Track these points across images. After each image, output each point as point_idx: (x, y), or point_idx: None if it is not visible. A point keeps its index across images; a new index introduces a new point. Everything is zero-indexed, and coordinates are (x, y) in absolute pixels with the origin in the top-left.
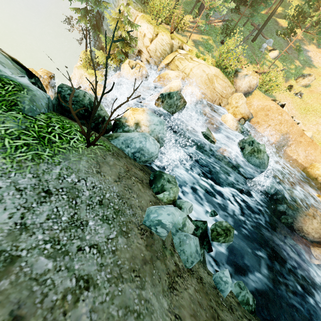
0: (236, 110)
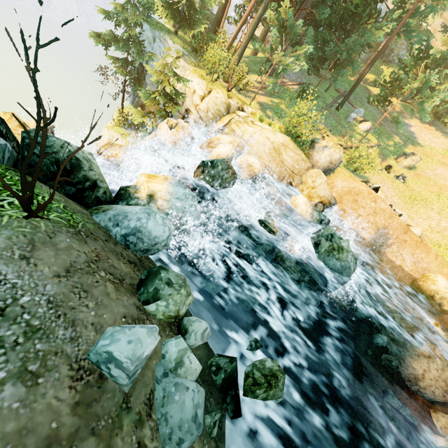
0: (312, 192)
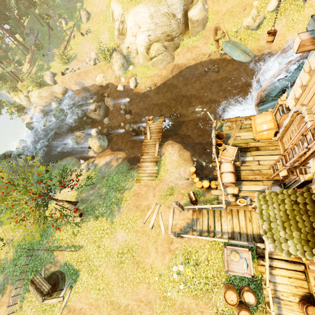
0: (57, 95)
